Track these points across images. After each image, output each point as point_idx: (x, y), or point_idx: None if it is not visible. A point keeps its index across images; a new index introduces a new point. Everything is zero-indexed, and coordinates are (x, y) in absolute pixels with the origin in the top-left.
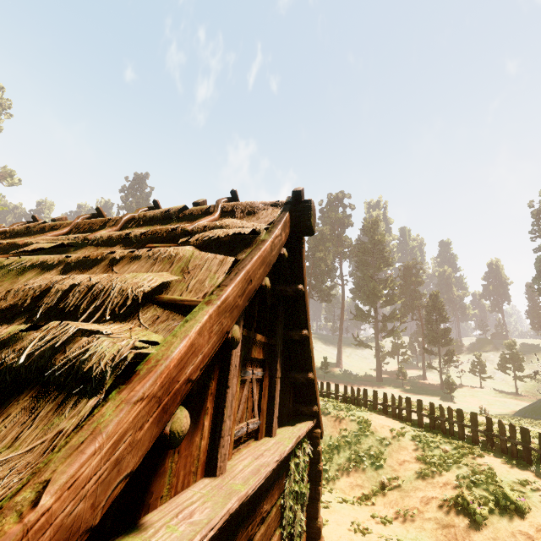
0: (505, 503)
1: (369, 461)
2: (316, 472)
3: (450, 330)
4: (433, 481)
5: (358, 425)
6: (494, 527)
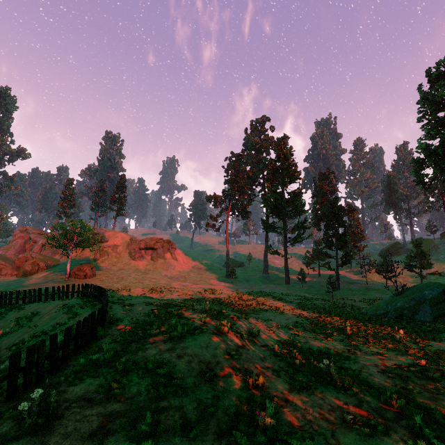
0: None
1: None
2: None
3: (345, 233)
4: None
5: (68, 320)
6: None
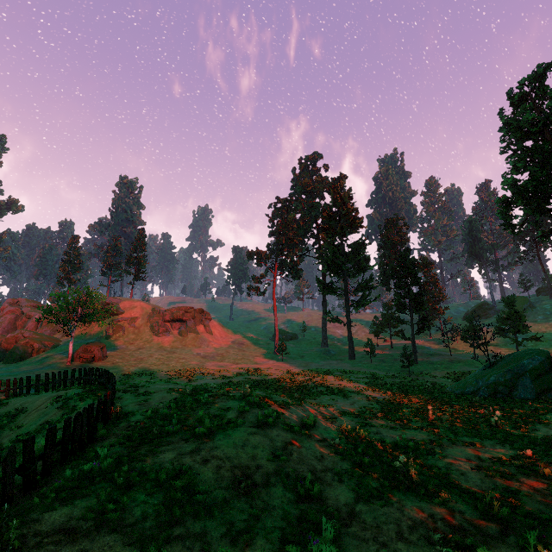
0: None
1: None
2: None
3: (420, 292)
4: None
5: (62, 417)
6: None
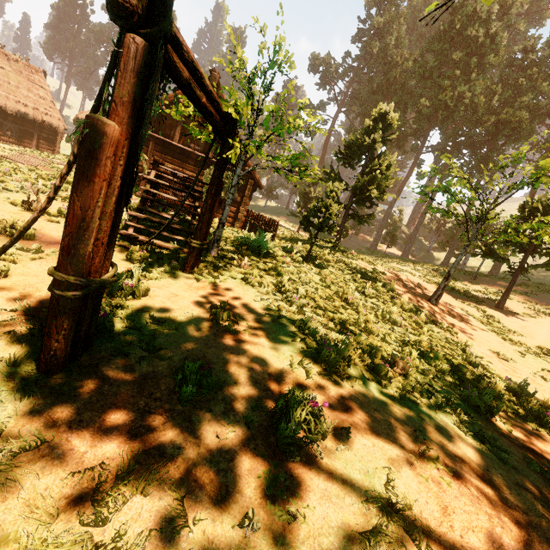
0: None
1: None
2: None
3: None
4: None
5: None
6: None
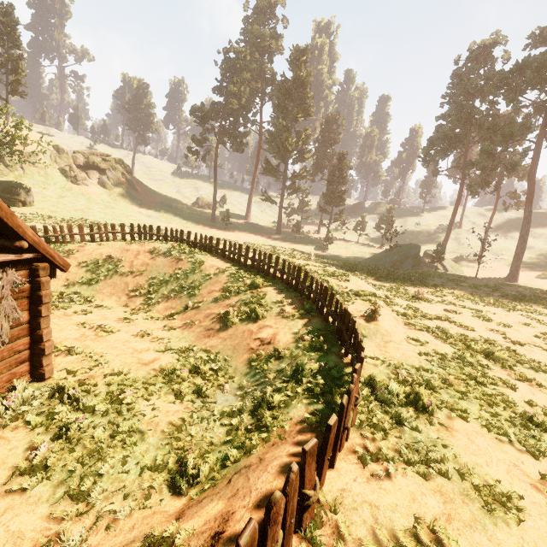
0: (253, 314)
1: (188, 291)
2: (38, 297)
3: (345, 192)
4: (222, 303)
5: (193, 265)
6: (237, 328)
